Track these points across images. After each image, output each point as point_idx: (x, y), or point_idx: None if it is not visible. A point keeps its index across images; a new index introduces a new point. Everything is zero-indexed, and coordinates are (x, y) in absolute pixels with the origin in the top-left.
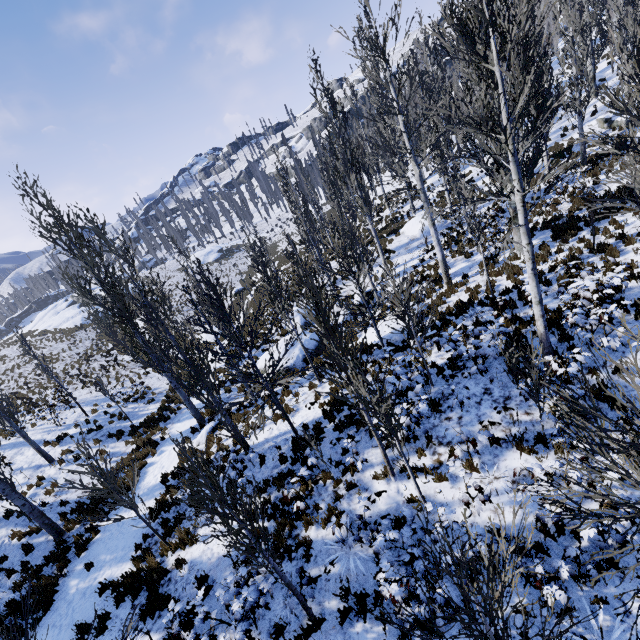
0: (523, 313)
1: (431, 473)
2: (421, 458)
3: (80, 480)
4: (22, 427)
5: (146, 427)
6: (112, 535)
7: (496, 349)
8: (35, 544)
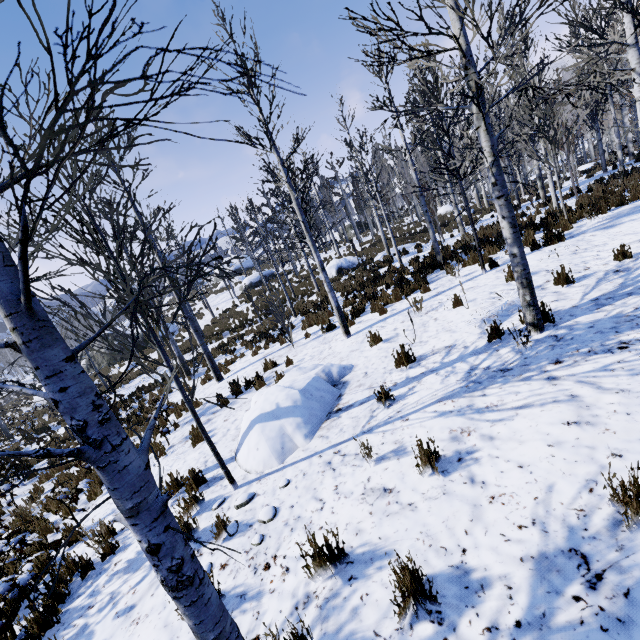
0: None
1: None
2: None
3: None
4: None
5: None
6: None
7: None
8: None
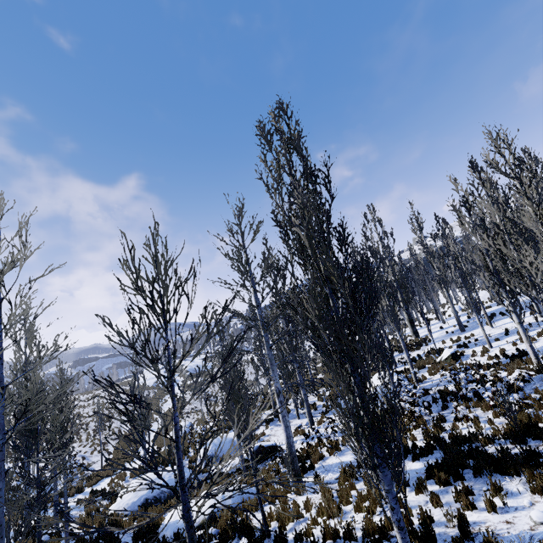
0: None
1: None
2: None
3: None
4: None
5: None
6: None
7: None
8: None
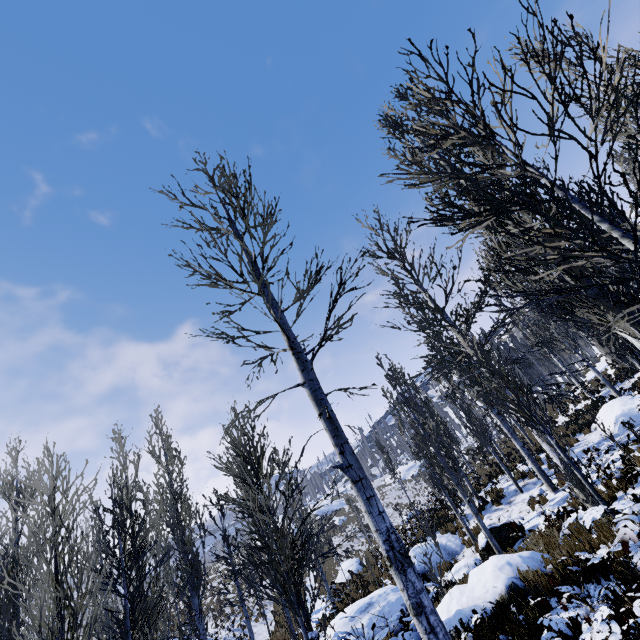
0: None
1: None
2: None
3: None
4: None
5: None
6: None
7: None
8: None
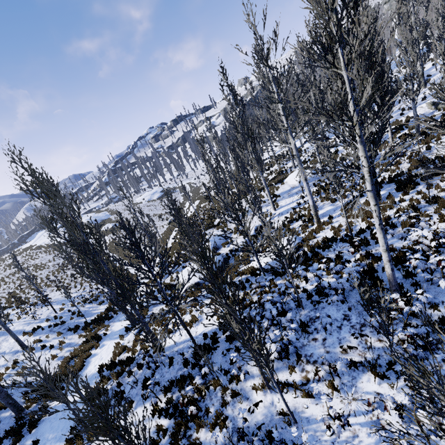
0: (375, 250)
1: (300, 389)
2: (292, 374)
3: (25, 380)
4: (10, 320)
5: (95, 324)
6: (57, 415)
7: (352, 284)
8: (2, 418)
